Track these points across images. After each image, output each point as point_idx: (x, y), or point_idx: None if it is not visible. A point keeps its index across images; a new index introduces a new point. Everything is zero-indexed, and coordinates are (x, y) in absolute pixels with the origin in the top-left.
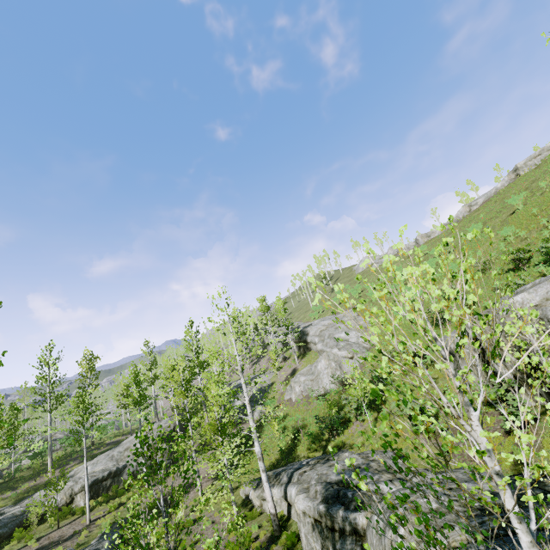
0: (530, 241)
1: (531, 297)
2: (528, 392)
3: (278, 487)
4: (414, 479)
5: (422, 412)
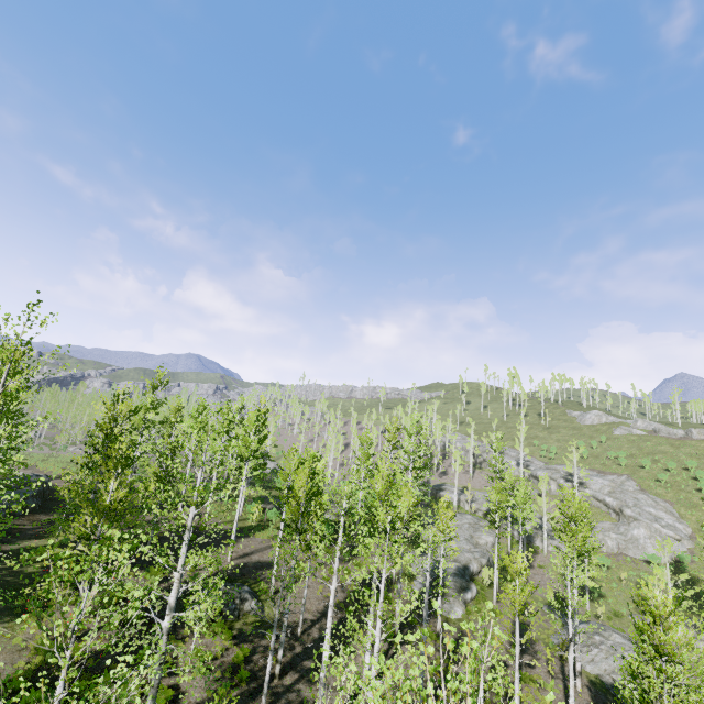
0: None
1: None
2: None
3: None
4: None
5: None
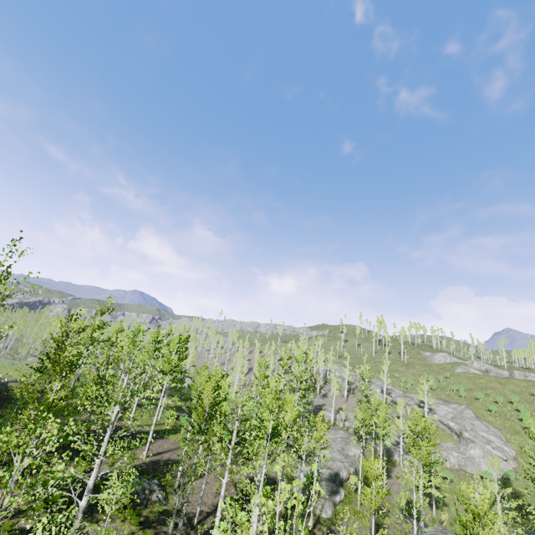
0: None
1: None
2: None
3: None
4: None
5: None
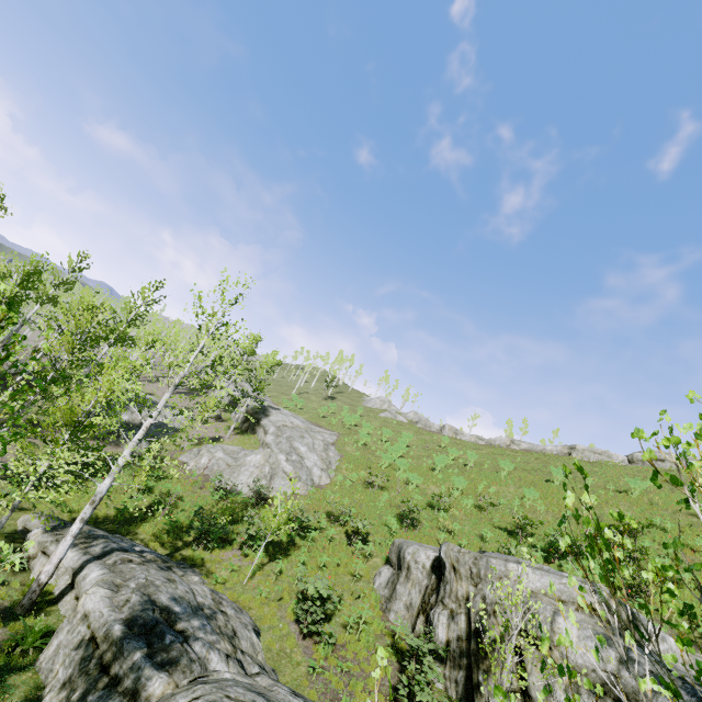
0: (542, 520)
1: (533, 579)
2: (447, 670)
3: (79, 553)
4: (260, 680)
5: (323, 601)
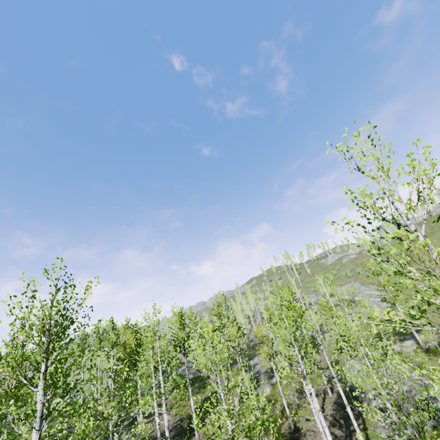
0: None
1: None
2: None
3: (409, 340)
4: None
5: None
